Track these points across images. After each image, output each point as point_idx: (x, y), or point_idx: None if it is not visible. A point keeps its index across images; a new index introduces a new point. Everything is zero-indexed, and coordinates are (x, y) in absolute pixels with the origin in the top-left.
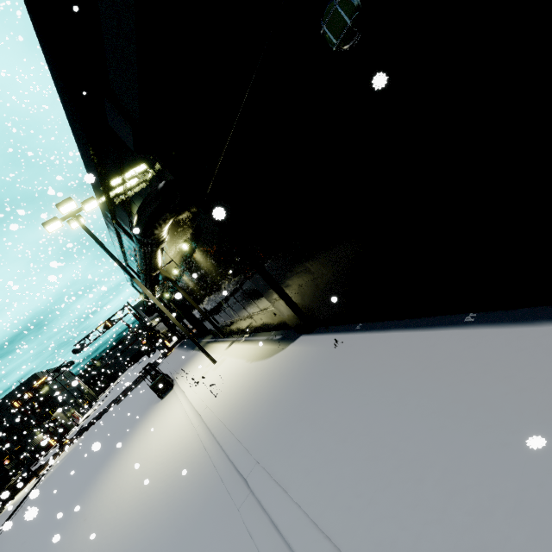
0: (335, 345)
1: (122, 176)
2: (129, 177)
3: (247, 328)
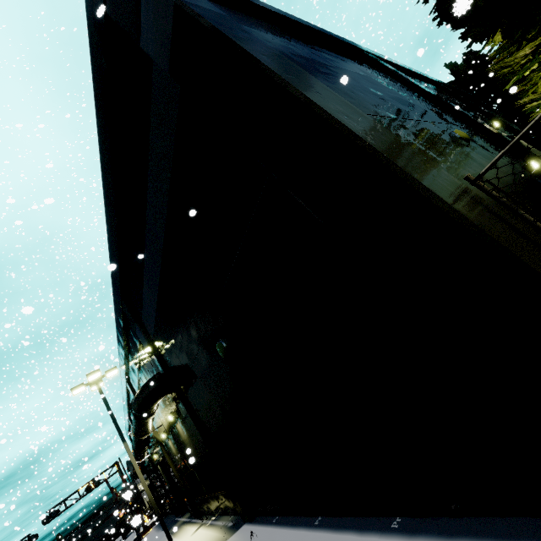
0: (251, 537)
1: (139, 356)
2: (144, 358)
3: (214, 508)
